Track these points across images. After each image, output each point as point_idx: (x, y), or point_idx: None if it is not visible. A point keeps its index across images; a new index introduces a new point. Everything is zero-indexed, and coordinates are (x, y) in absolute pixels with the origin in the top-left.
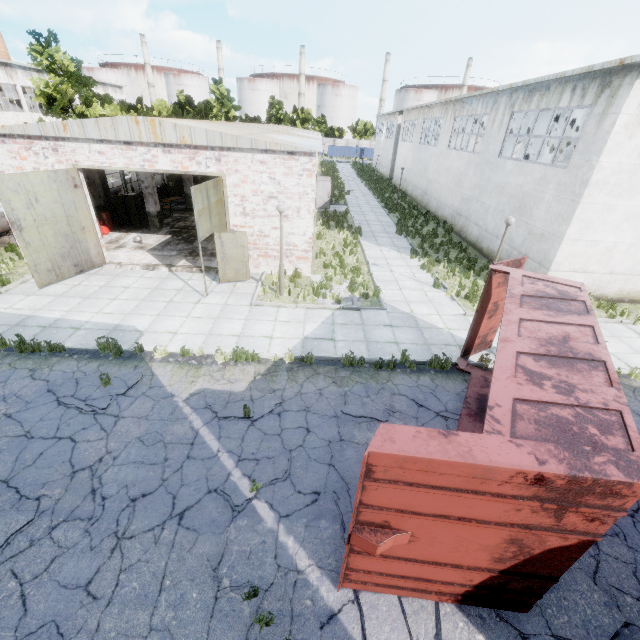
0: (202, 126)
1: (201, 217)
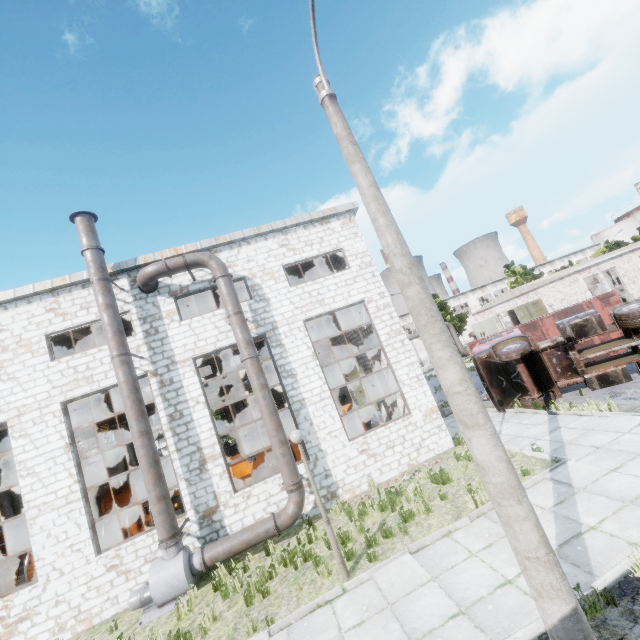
0: (530, 283)
1: (523, 318)
